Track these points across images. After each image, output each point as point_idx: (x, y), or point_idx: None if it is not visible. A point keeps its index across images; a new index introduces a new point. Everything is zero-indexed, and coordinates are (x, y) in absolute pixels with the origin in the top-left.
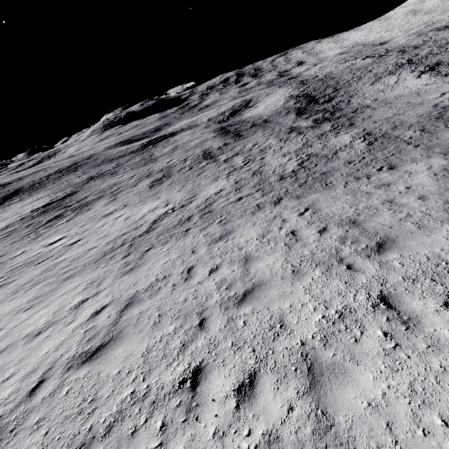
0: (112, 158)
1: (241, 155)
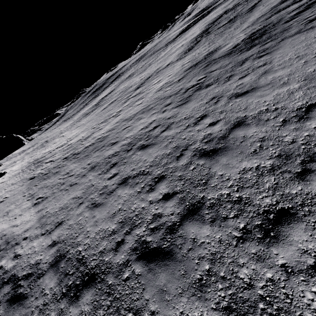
0: (156, 50)
1: (134, 98)
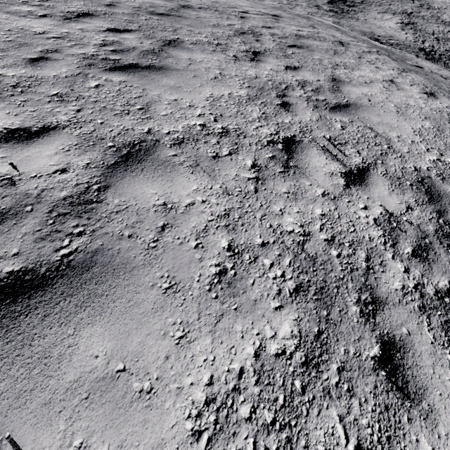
0: None
1: (287, 1)
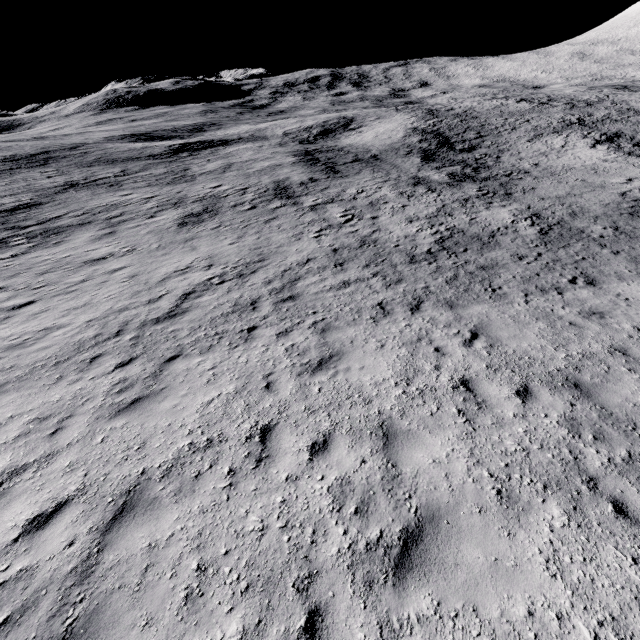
0: (115, 158)
1: (339, 204)
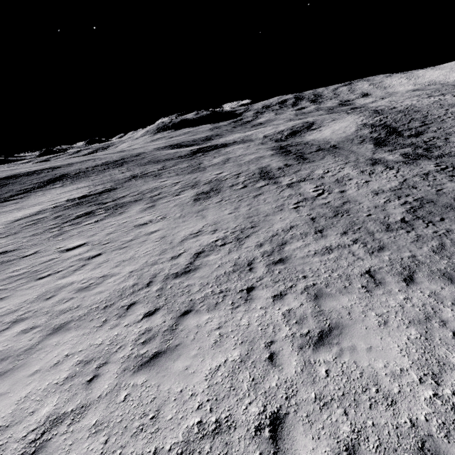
0: (159, 159)
1: (310, 182)
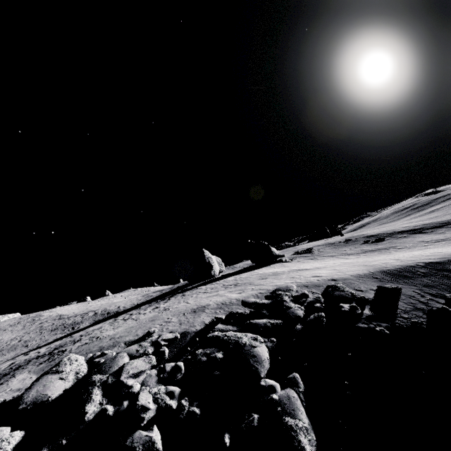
0: None
1: None
